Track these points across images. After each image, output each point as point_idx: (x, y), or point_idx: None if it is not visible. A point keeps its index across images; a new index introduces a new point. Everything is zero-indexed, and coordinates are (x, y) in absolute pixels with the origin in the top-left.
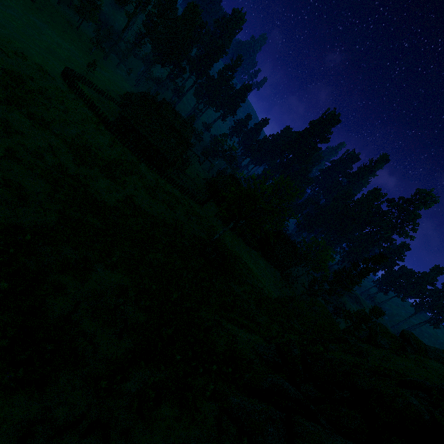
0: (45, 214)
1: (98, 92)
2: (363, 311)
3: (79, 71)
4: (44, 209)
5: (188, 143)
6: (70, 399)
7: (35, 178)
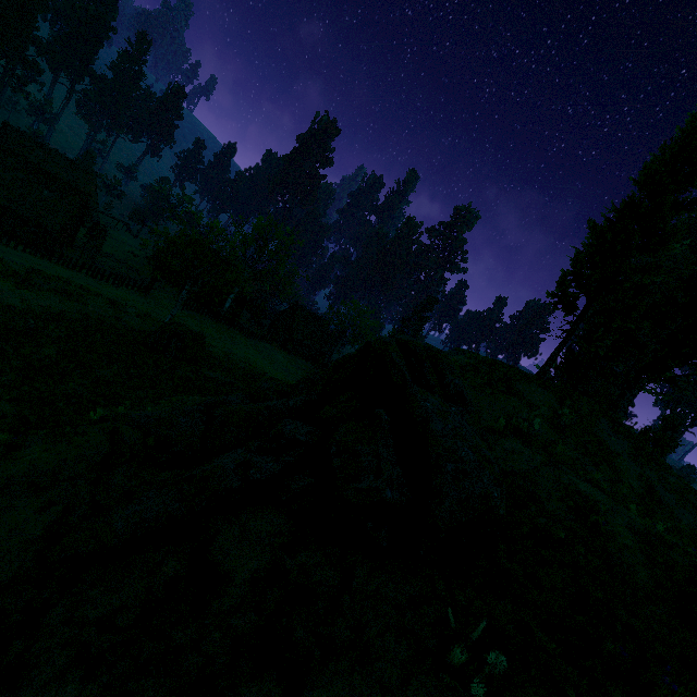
0: None
1: None
2: None
3: None
4: None
5: (82, 194)
6: None
7: None
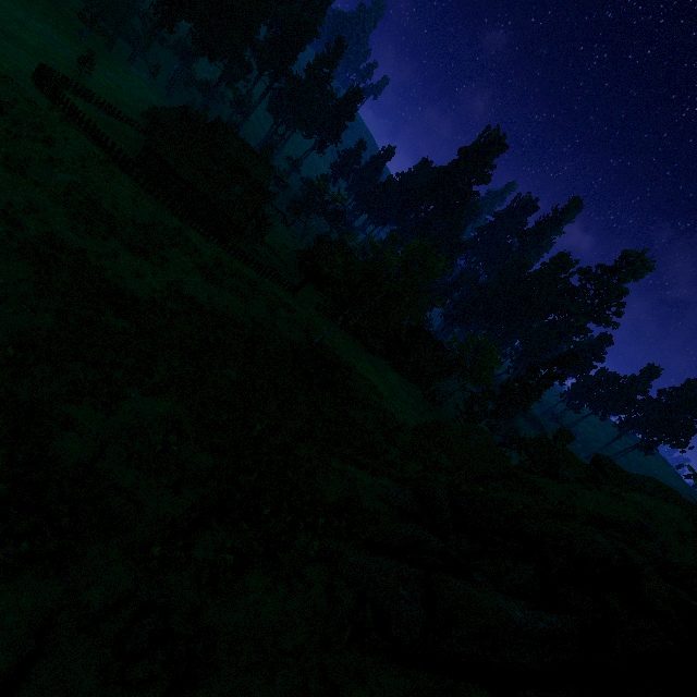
0: (34, 315)
1: (102, 109)
2: (545, 436)
3: (65, 72)
4: (31, 306)
5: (264, 192)
6: (106, 577)
7: (10, 257)
